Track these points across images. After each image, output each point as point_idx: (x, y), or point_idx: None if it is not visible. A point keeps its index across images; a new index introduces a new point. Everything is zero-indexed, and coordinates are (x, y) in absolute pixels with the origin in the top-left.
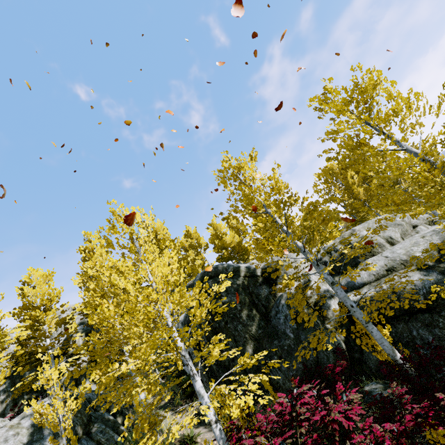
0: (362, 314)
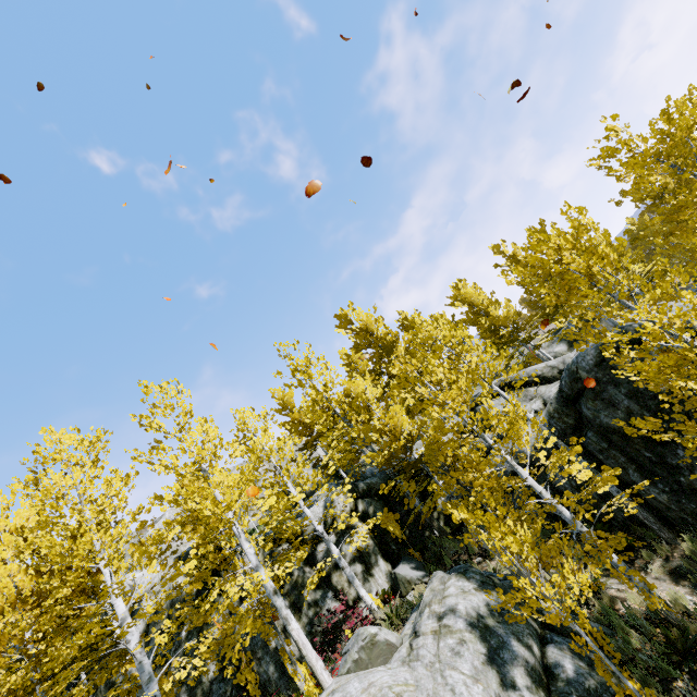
0: None
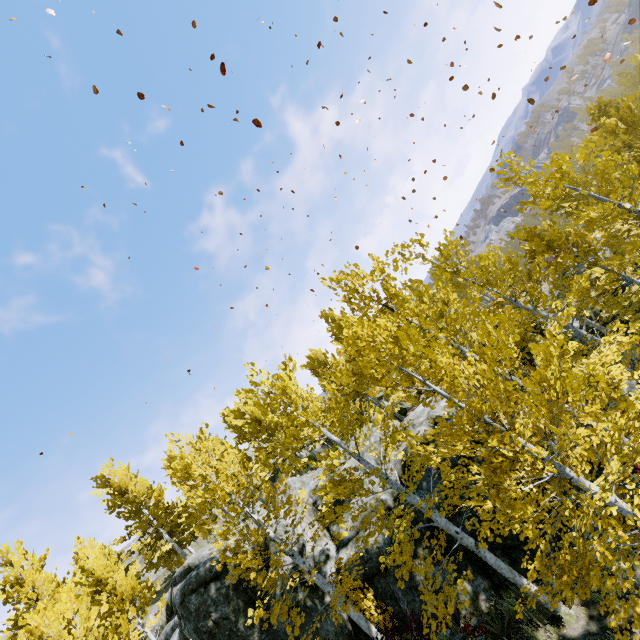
0: (339, 598)
